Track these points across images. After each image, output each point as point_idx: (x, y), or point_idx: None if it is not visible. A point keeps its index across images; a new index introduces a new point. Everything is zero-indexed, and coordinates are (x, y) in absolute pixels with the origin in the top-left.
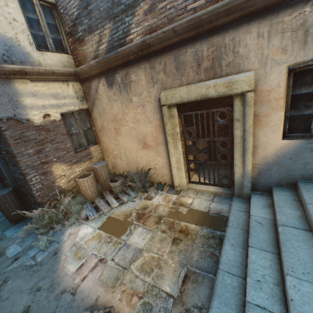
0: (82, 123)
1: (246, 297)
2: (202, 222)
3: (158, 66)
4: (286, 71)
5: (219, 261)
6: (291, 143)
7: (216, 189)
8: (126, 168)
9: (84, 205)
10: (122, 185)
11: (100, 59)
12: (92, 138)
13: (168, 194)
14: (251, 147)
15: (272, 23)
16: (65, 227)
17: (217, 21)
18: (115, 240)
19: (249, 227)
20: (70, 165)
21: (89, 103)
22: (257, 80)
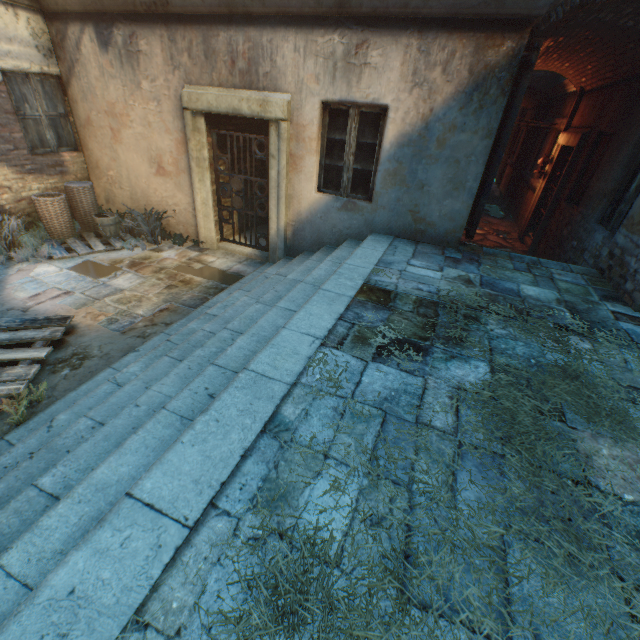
0: (47, 103)
1: (208, 311)
2: (212, 277)
3: (181, 41)
4: (320, 106)
5: (207, 301)
6: (322, 198)
7: (253, 252)
8: (131, 205)
9: (47, 243)
10: (117, 227)
11: None
12: (69, 137)
13: (189, 250)
14: (285, 197)
15: (308, 39)
16: (11, 262)
17: (253, 8)
18: (91, 281)
19: (254, 279)
20: (21, 173)
21: (63, 66)
22: (294, 108)
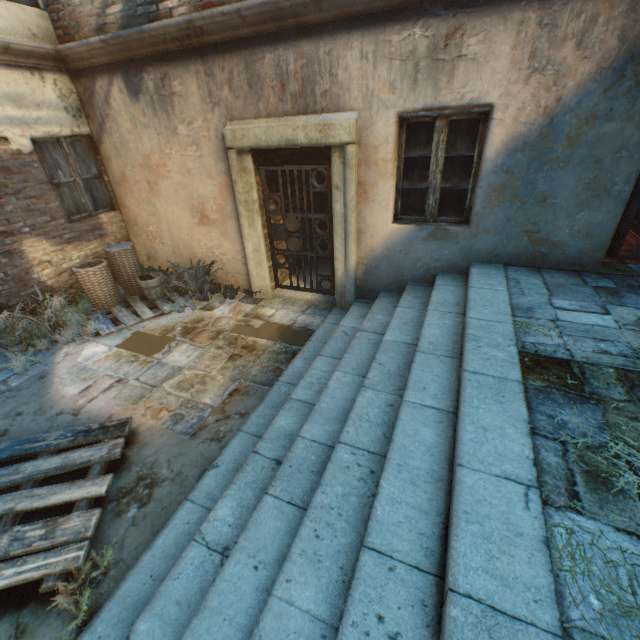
0: (80, 165)
1: (291, 395)
2: (278, 337)
3: (219, 73)
4: (396, 120)
5: (282, 374)
6: (402, 229)
7: (315, 297)
8: (174, 260)
9: (92, 316)
10: (163, 287)
11: (109, 38)
12: (104, 197)
13: (242, 304)
14: (354, 232)
15: (378, 40)
16: (57, 346)
17: (306, 16)
18: (144, 360)
19: (331, 337)
20: (60, 244)
21: (93, 124)
22: (362, 128)
